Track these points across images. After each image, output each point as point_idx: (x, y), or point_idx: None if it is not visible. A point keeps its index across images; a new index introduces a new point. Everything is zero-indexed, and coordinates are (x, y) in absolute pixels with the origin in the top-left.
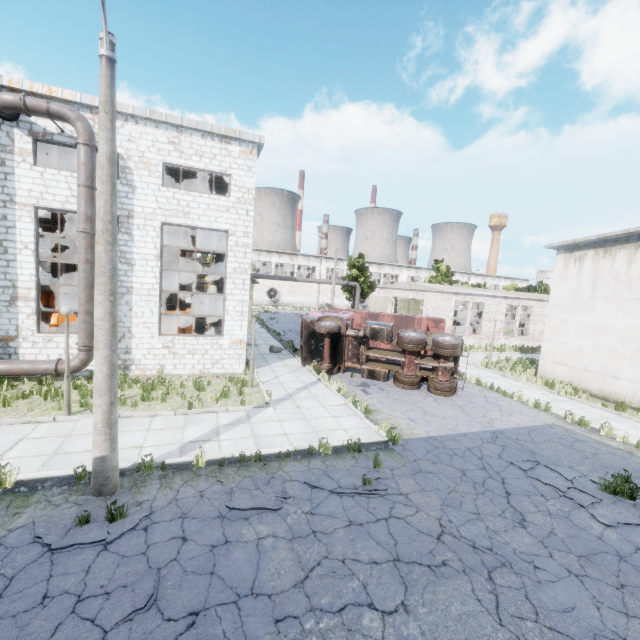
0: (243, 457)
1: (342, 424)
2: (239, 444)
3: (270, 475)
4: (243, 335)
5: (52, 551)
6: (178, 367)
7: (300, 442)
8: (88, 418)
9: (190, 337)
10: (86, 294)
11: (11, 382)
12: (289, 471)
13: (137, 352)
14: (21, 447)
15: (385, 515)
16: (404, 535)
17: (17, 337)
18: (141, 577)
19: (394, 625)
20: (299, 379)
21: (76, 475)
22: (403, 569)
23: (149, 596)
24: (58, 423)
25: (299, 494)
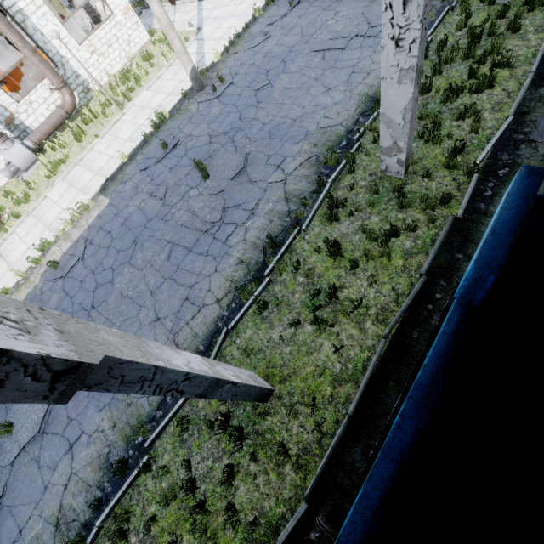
0: (231, 42)
1: (249, 3)
2: (219, 46)
3: (251, 35)
4: (124, 0)
5: (220, 97)
6: (113, 65)
7: (243, 23)
8: (135, 101)
9: (97, 31)
10: (16, 35)
11: (52, 143)
12: (255, 30)
13: (82, 72)
14: (138, 121)
15: (309, 5)
16: (321, 3)
17: (13, 115)
18: (256, 74)
19: (337, 17)
20: (188, 11)
21: (183, 95)
22: (329, 9)
23: (266, 70)
24: (127, 113)
25: (270, 29)
